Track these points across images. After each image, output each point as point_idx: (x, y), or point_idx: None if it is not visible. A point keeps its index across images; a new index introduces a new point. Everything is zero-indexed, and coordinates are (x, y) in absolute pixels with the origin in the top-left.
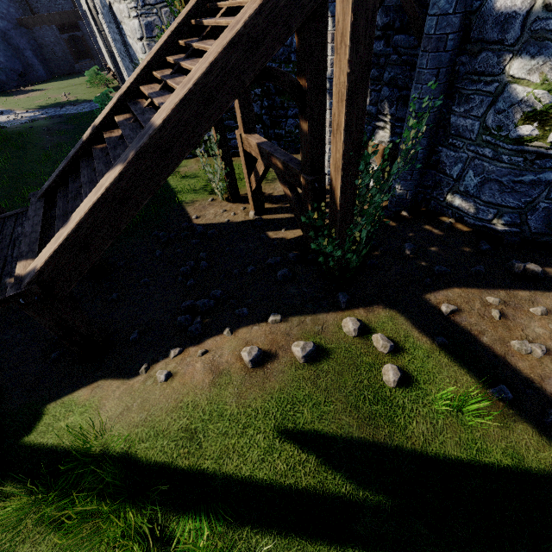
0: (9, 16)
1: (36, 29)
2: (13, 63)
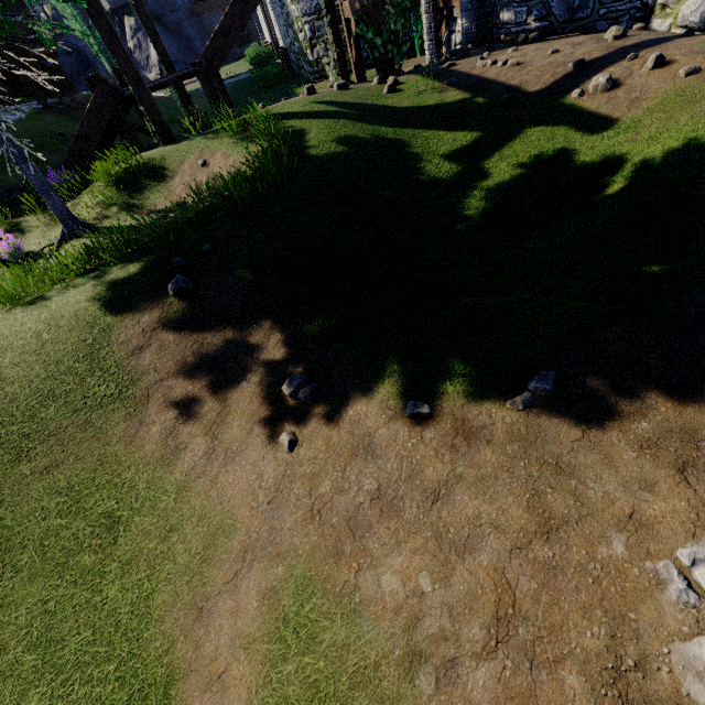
0: (184, 7)
1: (205, 17)
2: (185, 55)
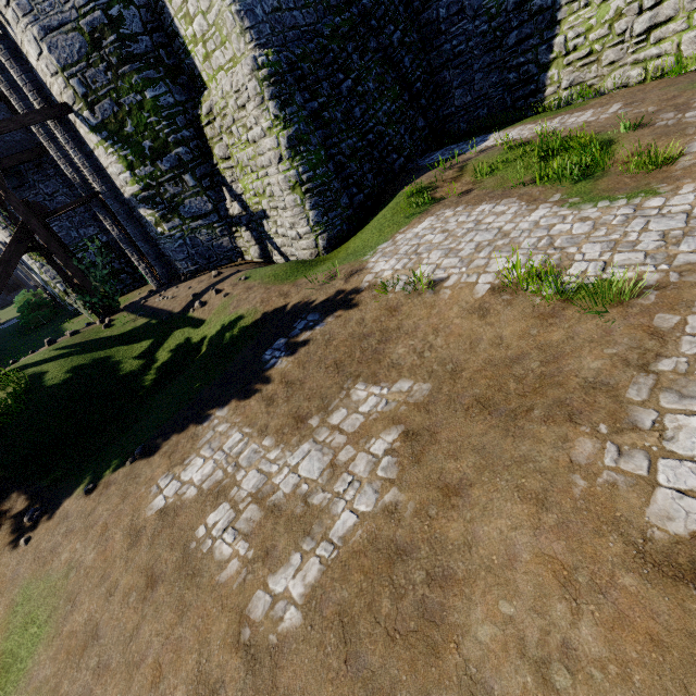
0: None
1: None
2: None
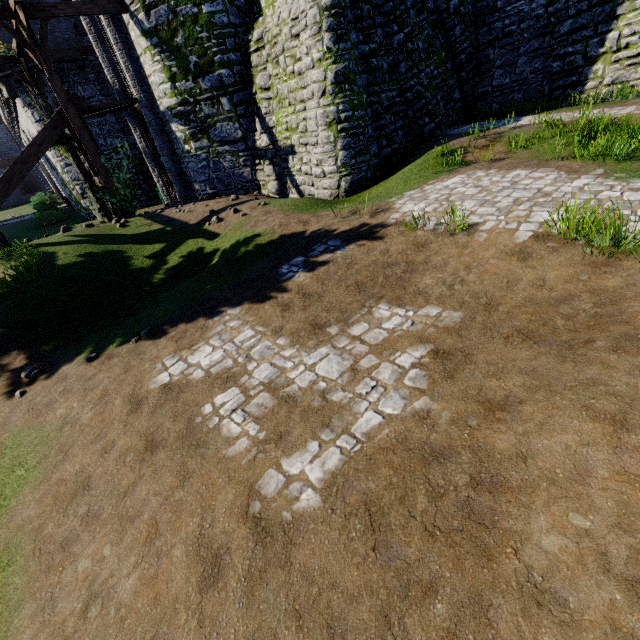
0: None
1: None
2: None
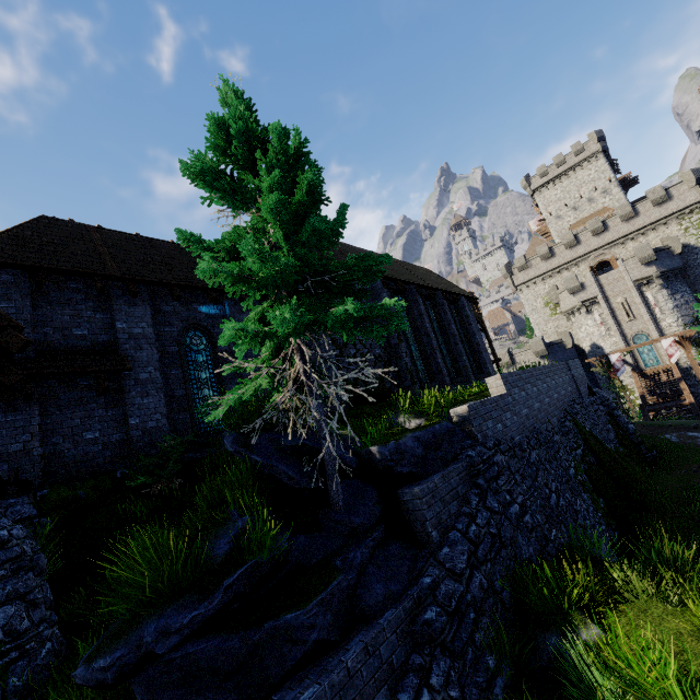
0: None
1: None
2: None
